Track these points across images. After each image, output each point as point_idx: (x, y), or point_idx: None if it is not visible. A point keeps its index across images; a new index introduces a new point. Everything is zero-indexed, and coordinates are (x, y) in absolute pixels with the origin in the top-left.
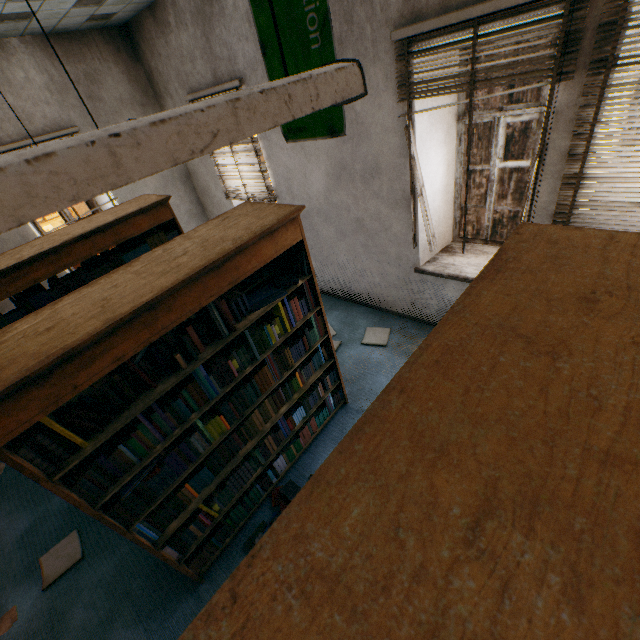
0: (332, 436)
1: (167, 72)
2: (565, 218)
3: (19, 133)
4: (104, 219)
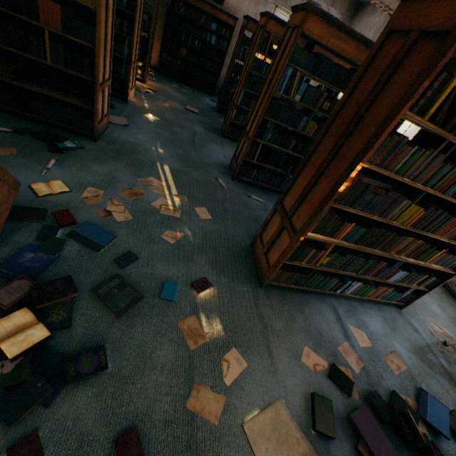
0: None
1: (357, 29)
2: None
3: None
4: None
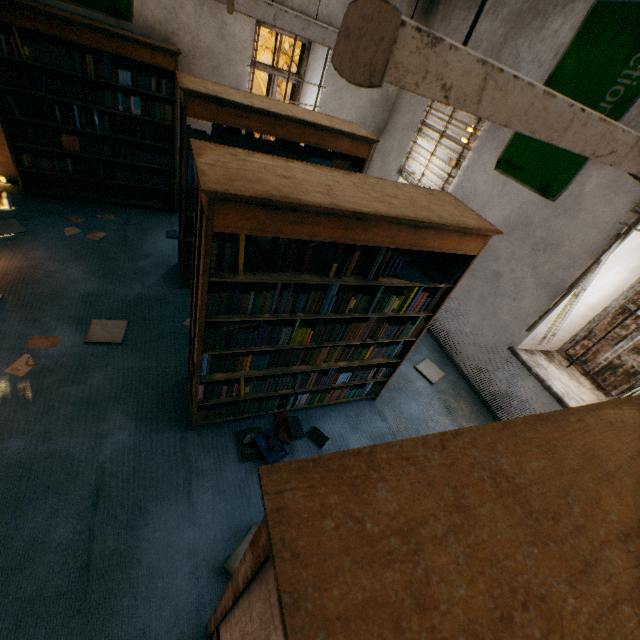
0: (348, 413)
1: None
2: None
3: (300, 5)
4: (321, 120)
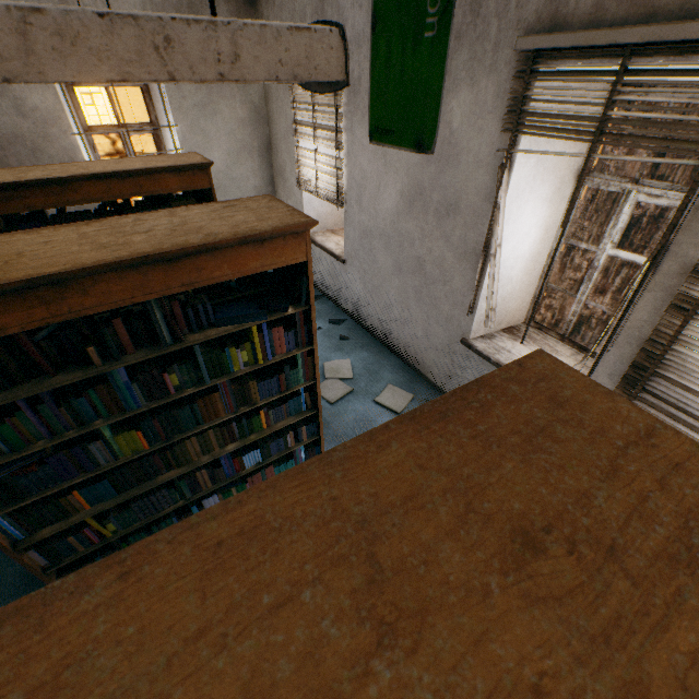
0: None
1: None
2: (660, 350)
3: None
4: (132, 165)
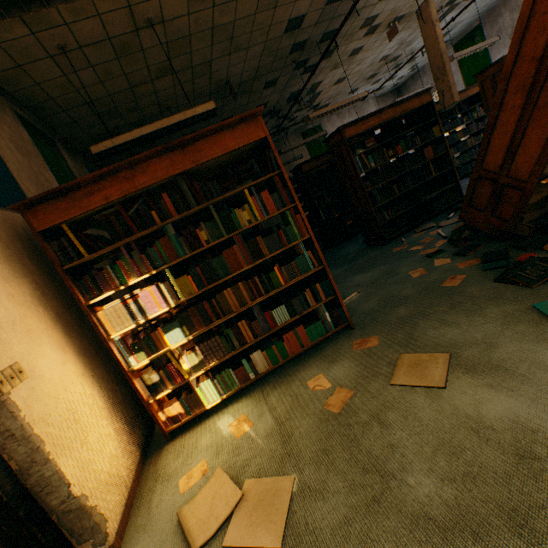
0: None
1: None
2: None
3: None
4: None
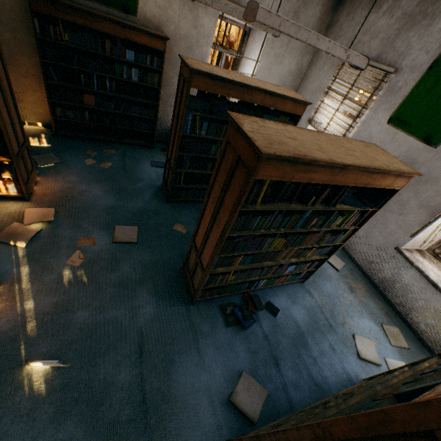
0: (288, 292)
1: (346, 31)
2: None
3: None
4: (274, 89)
